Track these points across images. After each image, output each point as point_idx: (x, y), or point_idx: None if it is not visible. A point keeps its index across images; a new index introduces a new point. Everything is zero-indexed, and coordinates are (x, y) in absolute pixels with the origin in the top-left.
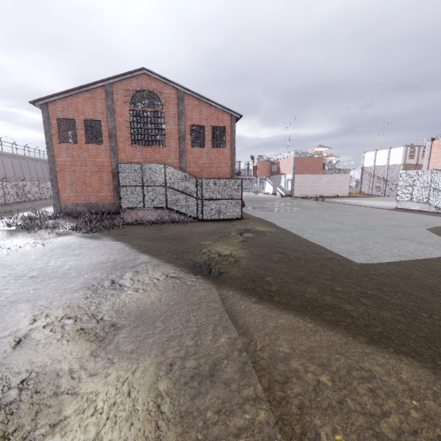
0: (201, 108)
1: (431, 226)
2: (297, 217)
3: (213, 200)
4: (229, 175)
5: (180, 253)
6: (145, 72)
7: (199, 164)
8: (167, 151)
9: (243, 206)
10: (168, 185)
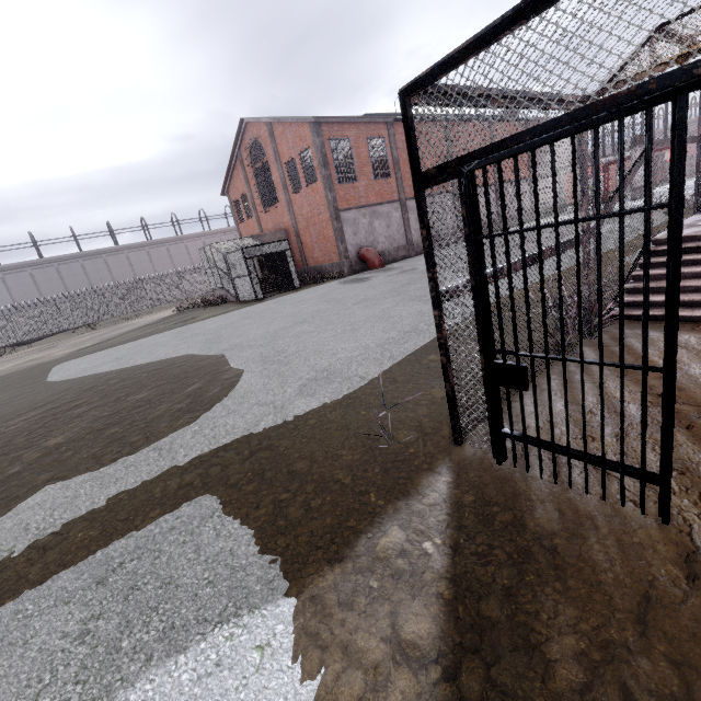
0: (286, 133)
1: (220, 352)
2: (285, 301)
3: (238, 279)
4: (331, 223)
5: (122, 336)
6: (246, 122)
7: (304, 215)
8: (281, 208)
9: (374, 267)
10: (217, 265)
